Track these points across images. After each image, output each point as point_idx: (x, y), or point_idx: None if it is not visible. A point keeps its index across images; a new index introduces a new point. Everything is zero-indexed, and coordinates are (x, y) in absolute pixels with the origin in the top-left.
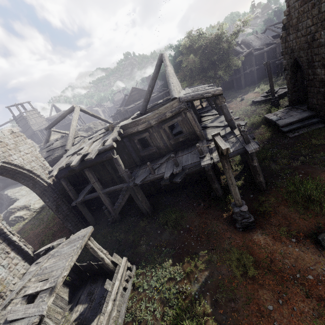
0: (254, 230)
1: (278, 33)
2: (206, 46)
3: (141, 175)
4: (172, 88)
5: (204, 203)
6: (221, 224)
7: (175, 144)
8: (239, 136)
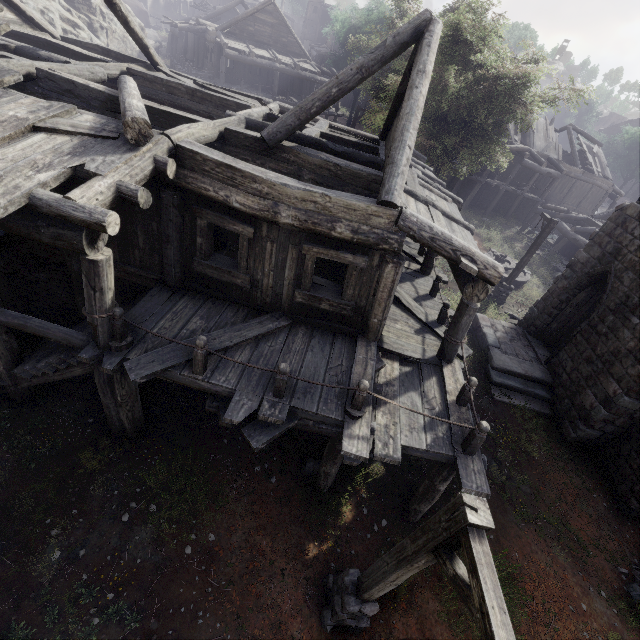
0: (355, 639)
1: (574, 154)
2: (485, 75)
3: (159, 347)
4: (403, 163)
5: (281, 478)
6: (292, 581)
7: (304, 305)
8: (452, 401)
